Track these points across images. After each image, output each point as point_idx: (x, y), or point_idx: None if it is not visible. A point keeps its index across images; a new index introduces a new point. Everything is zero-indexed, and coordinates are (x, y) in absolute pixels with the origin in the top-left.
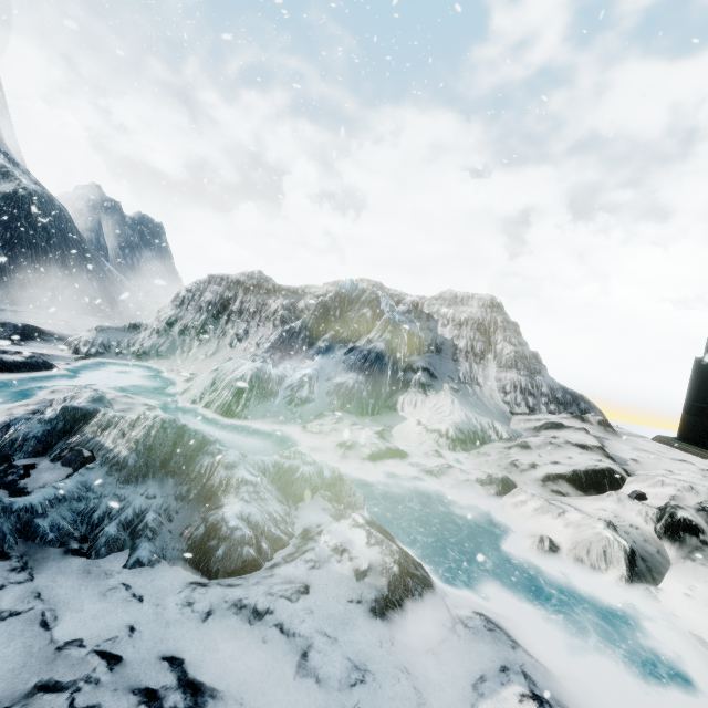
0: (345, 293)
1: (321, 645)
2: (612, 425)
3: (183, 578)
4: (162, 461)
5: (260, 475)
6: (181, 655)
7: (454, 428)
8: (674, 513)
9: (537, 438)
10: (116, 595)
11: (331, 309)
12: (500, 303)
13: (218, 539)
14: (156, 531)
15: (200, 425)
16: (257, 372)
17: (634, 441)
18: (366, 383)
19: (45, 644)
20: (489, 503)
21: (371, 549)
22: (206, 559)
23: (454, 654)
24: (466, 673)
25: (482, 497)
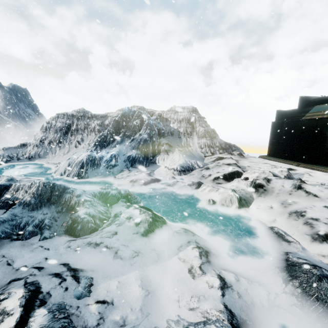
0: (126, 114)
1: (122, 248)
2: (244, 154)
3: (65, 240)
4: (47, 199)
5: (93, 197)
6: (68, 262)
7: (179, 166)
8: (255, 182)
9: (212, 164)
10: (37, 250)
11: (120, 122)
12: (196, 109)
13: (77, 223)
14: (50, 226)
15: (66, 184)
16: (88, 156)
17: (251, 159)
18: (141, 154)
19: (11, 270)
20: (193, 192)
21: (141, 215)
22: (74, 231)
23: (172, 242)
24: (176, 246)
25: (190, 190)
